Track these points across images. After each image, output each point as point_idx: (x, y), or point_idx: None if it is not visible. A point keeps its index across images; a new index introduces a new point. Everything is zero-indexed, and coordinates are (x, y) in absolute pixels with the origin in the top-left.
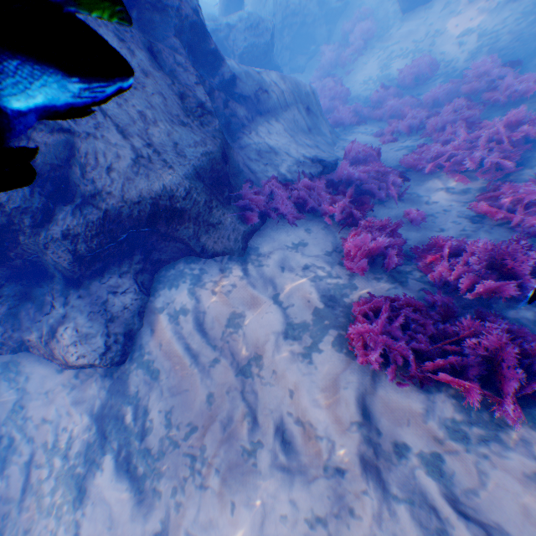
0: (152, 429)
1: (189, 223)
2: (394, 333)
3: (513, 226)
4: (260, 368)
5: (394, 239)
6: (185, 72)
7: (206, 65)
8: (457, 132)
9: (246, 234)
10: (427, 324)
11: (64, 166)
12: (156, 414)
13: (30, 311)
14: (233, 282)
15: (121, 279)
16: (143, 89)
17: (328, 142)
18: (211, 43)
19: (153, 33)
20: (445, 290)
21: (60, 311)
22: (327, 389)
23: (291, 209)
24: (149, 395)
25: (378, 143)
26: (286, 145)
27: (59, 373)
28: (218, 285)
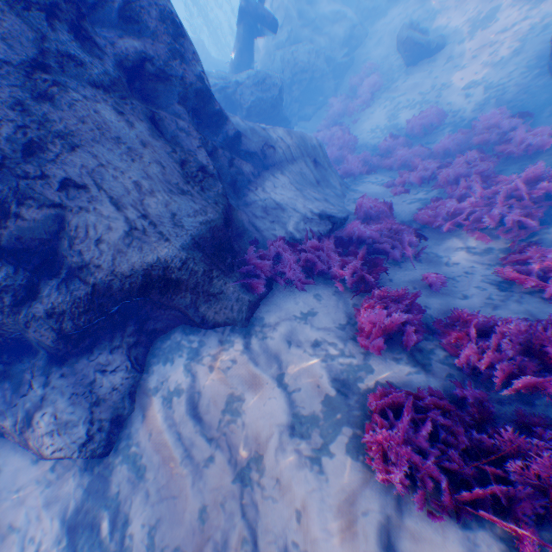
0: (132, 550)
1: (187, 293)
2: (421, 444)
3: (546, 295)
4: (261, 474)
5: (413, 312)
6: (188, 136)
7: (211, 126)
8: (472, 187)
9: (250, 302)
10: (460, 433)
11: (54, 238)
12: (138, 529)
13: (7, 393)
14: (234, 358)
15: (110, 354)
16: (141, 159)
17: (338, 194)
18: (216, 105)
19: (156, 100)
20: (476, 377)
21: (40, 393)
22: (341, 513)
23: (298, 273)
24: (132, 501)
25: (390, 194)
26: (294, 200)
27: (35, 465)
28: (217, 360)
